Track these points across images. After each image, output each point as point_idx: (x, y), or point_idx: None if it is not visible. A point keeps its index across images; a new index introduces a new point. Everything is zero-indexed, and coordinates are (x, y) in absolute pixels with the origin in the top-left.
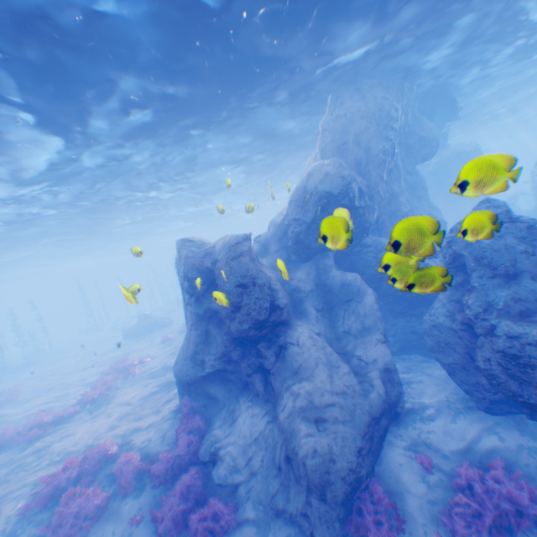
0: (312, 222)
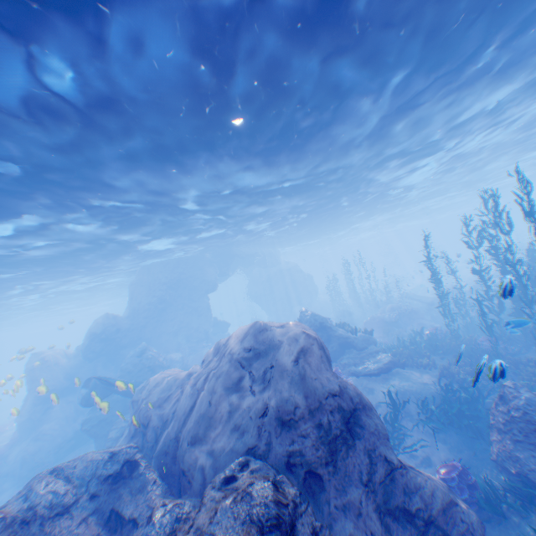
0: (88, 345)
